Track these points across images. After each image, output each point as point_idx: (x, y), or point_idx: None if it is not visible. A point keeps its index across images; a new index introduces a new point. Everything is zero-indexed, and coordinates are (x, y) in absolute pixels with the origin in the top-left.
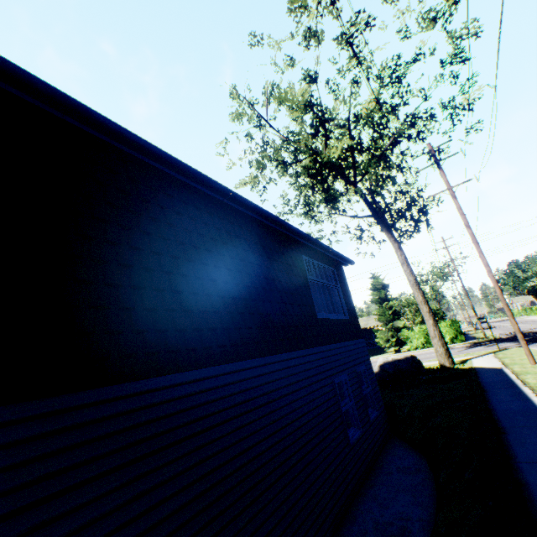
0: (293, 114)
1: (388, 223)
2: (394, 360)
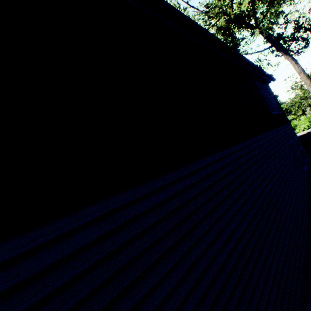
0: None
1: (284, 48)
2: (300, 136)
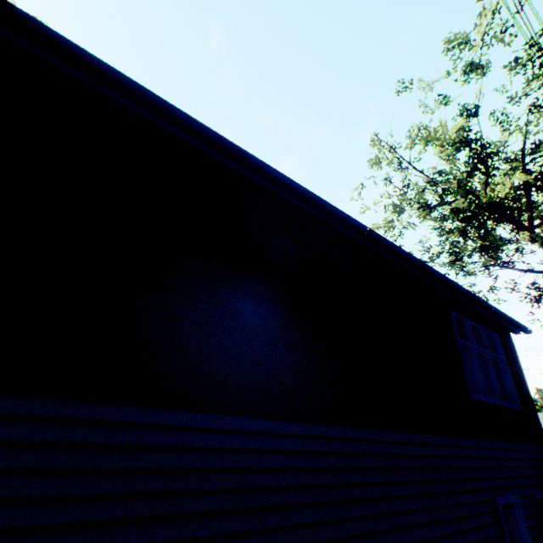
0: (442, 152)
1: None
2: None
